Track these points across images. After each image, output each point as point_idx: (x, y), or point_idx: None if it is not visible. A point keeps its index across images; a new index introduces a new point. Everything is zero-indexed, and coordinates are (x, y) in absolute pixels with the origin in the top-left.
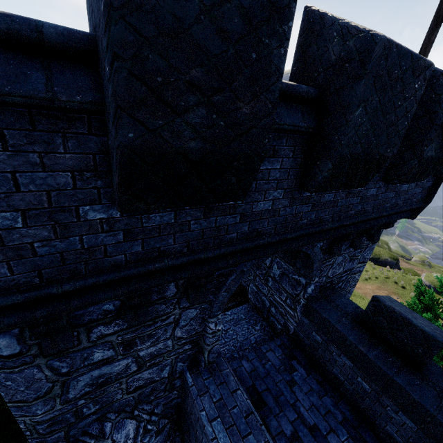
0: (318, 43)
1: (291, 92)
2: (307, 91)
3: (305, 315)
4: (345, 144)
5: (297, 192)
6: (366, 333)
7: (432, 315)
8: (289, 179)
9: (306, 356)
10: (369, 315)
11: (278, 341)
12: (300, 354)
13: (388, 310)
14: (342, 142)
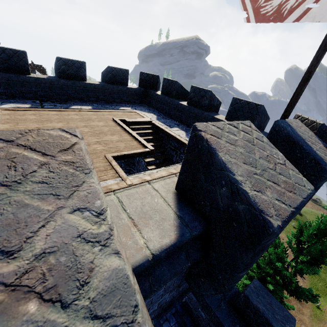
0: (205, 175)
1: (173, 251)
2: (192, 236)
3: (194, 295)
4: (228, 289)
5: (184, 280)
6: (238, 318)
7: (282, 264)
8: (175, 284)
9: (193, 321)
10: (241, 305)
11: (173, 309)
12: (189, 320)
13: (255, 308)
14: (225, 286)
